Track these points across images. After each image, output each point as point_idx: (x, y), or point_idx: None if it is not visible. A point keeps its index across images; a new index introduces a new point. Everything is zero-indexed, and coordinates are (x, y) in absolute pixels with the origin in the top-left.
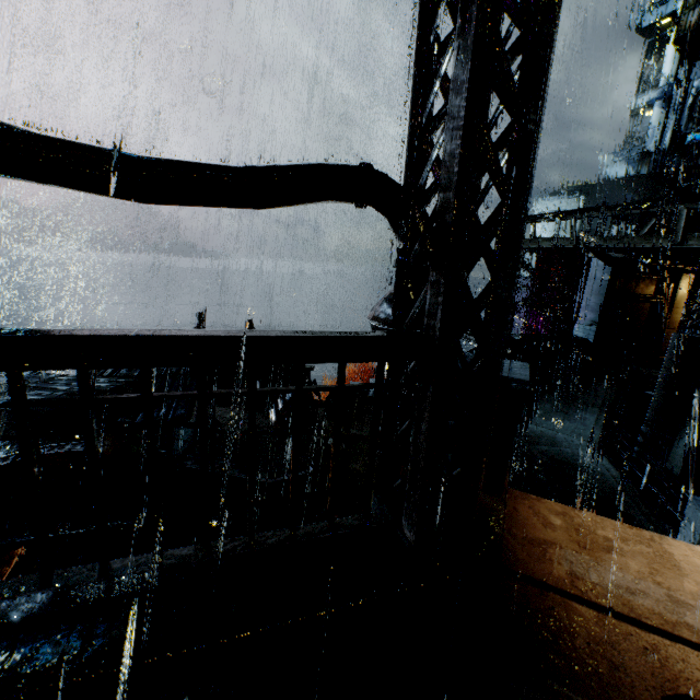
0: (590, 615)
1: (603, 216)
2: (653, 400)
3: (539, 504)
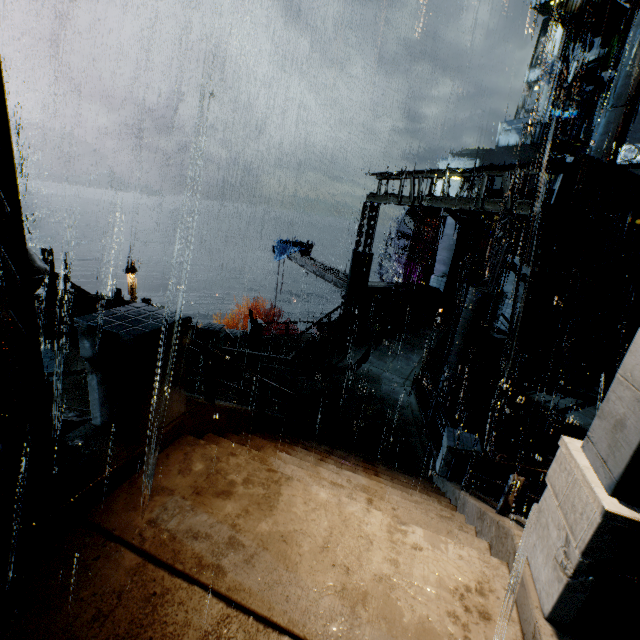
0: (132, 563)
1: (433, 177)
2: (454, 345)
3: (199, 450)
